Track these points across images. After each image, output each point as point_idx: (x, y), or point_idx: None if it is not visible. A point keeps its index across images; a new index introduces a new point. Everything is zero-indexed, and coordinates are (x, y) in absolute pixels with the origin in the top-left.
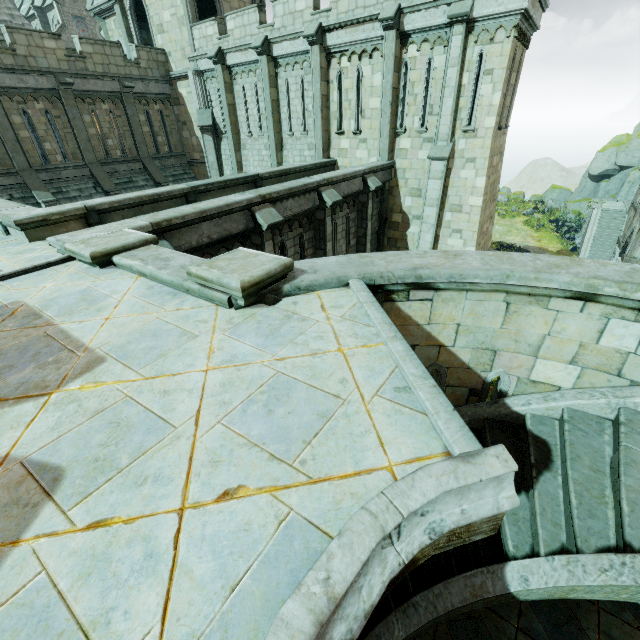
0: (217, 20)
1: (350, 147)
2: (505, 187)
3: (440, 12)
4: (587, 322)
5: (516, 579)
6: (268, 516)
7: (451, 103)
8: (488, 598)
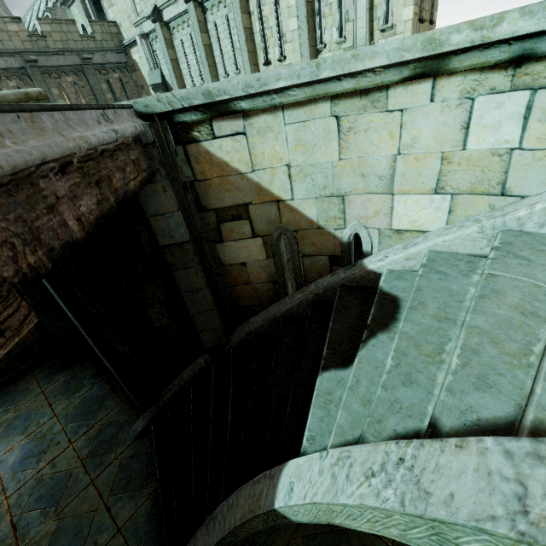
0: None
1: None
2: None
3: None
4: (444, 116)
5: (285, 488)
6: None
7: (365, 2)
8: (259, 516)
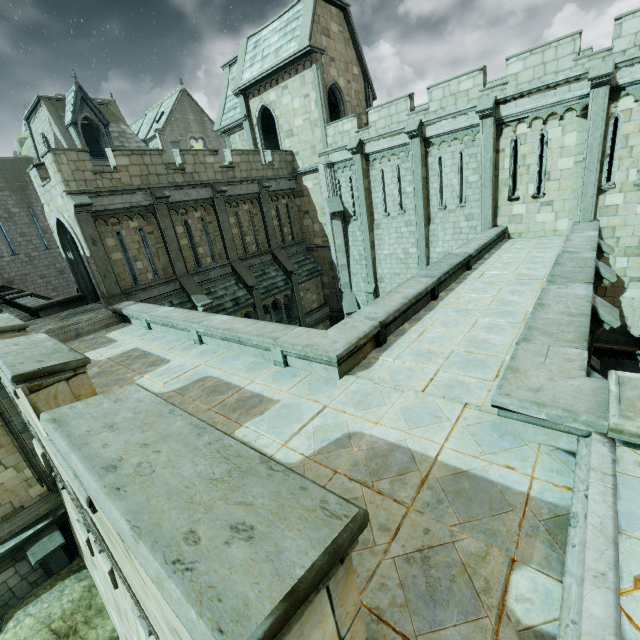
0: (356, 116)
1: (527, 212)
2: None
3: None
4: None
5: None
6: None
7: None
8: None
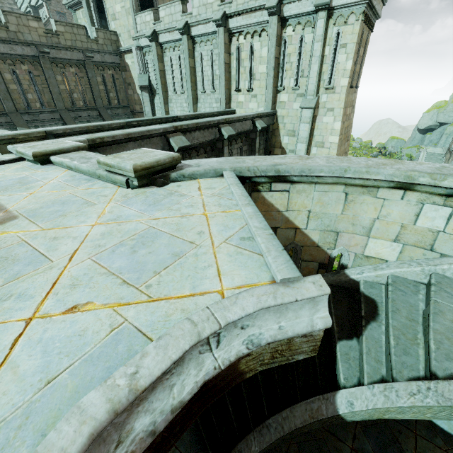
0: (153, 10)
1: (245, 101)
2: (358, 138)
3: (309, 3)
4: (407, 207)
5: (344, 403)
6: (104, 325)
7: (316, 68)
8: (322, 419)
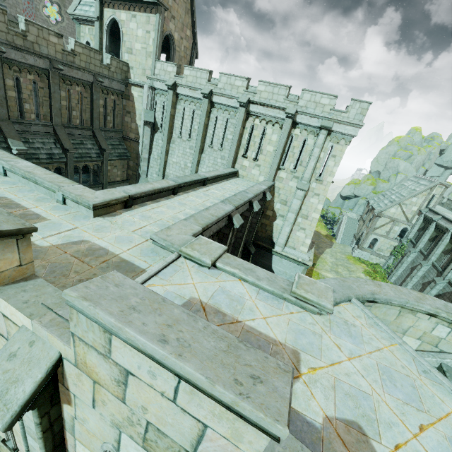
0: (177, 65)
1: (249, 166)
2: None
3: (316, 120)
4: (429, 324)
5: None
6: (440, 437)
7: (313, 164)
8: None
